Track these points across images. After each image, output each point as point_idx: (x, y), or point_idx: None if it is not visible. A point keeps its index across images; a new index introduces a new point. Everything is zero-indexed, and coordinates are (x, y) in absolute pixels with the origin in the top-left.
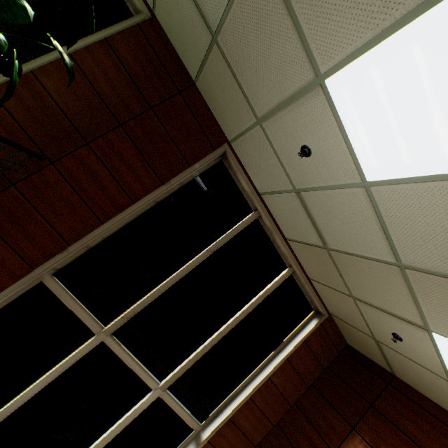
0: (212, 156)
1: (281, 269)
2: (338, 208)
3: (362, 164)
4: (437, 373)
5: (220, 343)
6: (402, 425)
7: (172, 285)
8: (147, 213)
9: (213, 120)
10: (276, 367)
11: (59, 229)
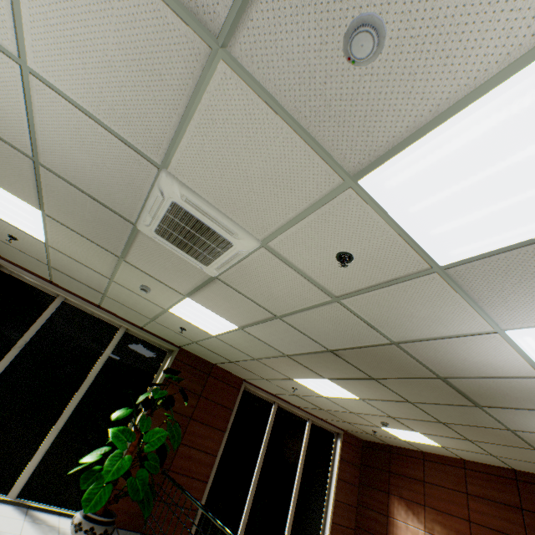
0: (240, 394)
1: (305, 425)
2: (319, 400)
3: (319, 393)
4: (396, 438)
5: (298, 501)
6: (404, 472)
7: (255, 487)
8: (222, 454)
9: (231, 374)
10: (335, 489)
11: (188, 506)
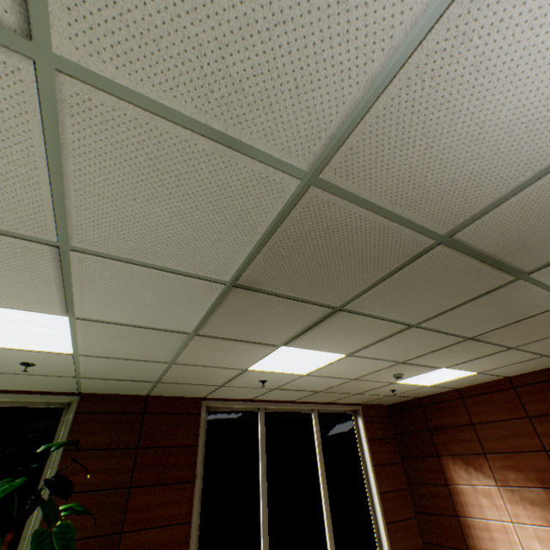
0: (203, 420)
1: (310, 419)
2: (304, 382)
3: (296, 373)
4: (421, 387)
5: (333, 519)
6: (446, 423)
7: (268, 533)
8: (202, 513)
9: (180, 399)
10: (375, 480)
11: None
